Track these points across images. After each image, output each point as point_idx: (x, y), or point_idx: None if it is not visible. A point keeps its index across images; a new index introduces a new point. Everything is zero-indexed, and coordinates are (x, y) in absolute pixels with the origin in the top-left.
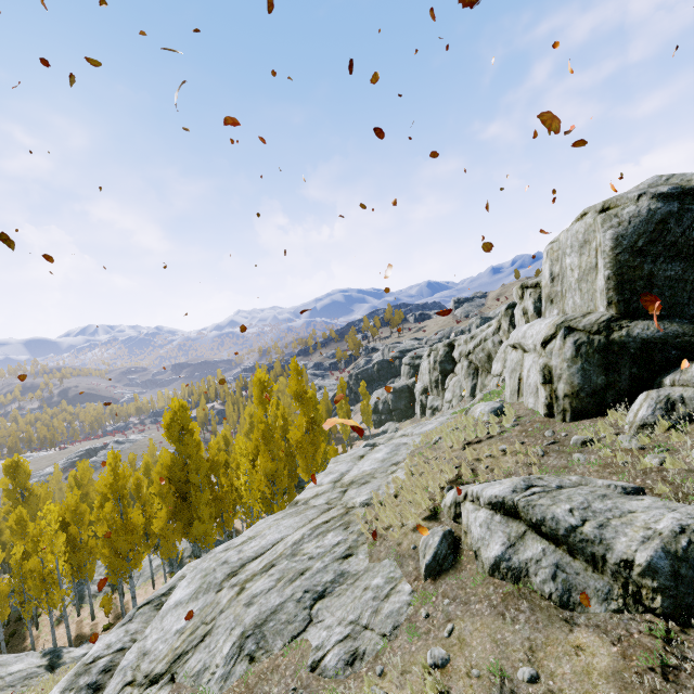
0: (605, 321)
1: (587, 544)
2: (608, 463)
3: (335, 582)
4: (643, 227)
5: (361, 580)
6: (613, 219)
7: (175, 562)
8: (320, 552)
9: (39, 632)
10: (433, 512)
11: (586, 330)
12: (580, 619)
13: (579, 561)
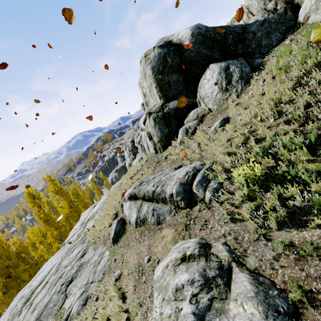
0: (161, 106)
1: (159, 195)
2: (173, 161)
3: (78, 271)
4: (159, 61)
5: (90, 262)
6: (148, 60)
7: None
8: (70, 261)
9: None
10: (116, 214)
11: (155, 112)
12: (163, 226)
13: (160, 203)
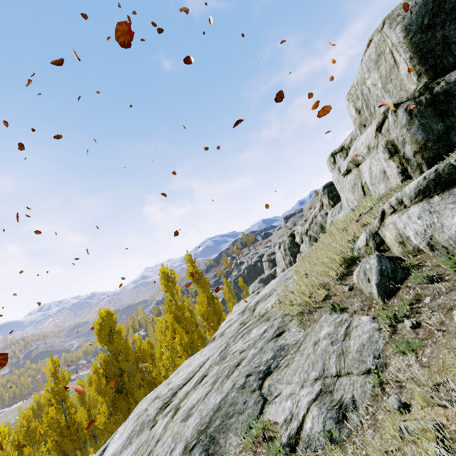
0: (422, 87)
1: None
2: None
3: (277, 357)
4: (423, 9)
5: (305, 343)
6: (397, 19)
7: None
8: (250, 344)
9: None
10: (349, 262)
11: (410, 99)
12: None
13: None
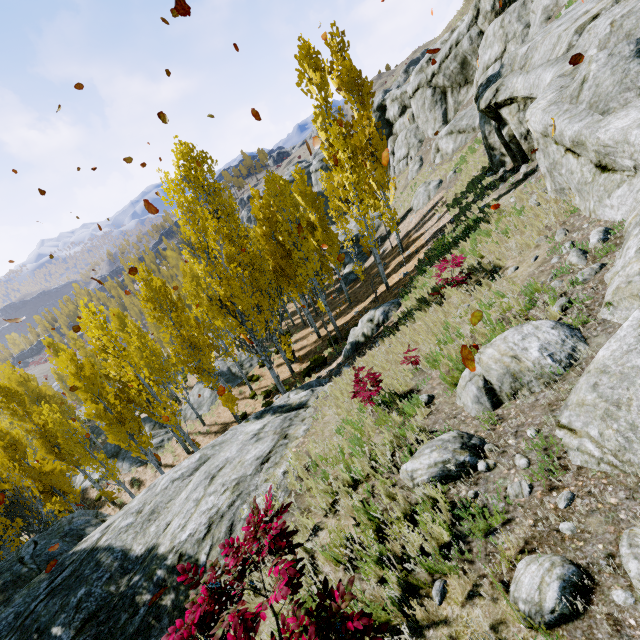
0: None
1: None
2: None
3: None
4: None
5: None
6: None
7: (274, 337)
8: None
9: (121, 503)
10: None
11: None
12: None
13: None
